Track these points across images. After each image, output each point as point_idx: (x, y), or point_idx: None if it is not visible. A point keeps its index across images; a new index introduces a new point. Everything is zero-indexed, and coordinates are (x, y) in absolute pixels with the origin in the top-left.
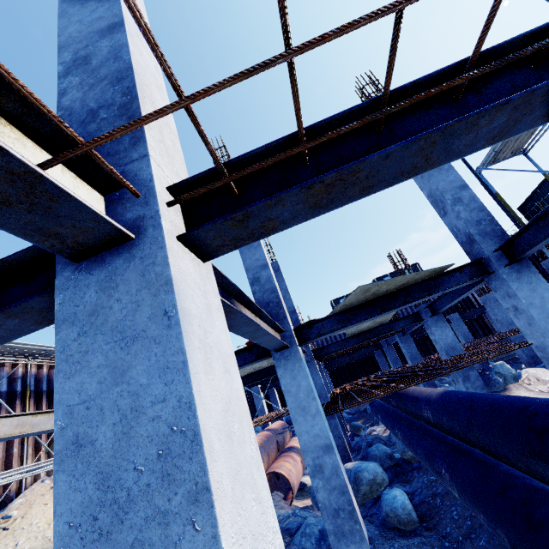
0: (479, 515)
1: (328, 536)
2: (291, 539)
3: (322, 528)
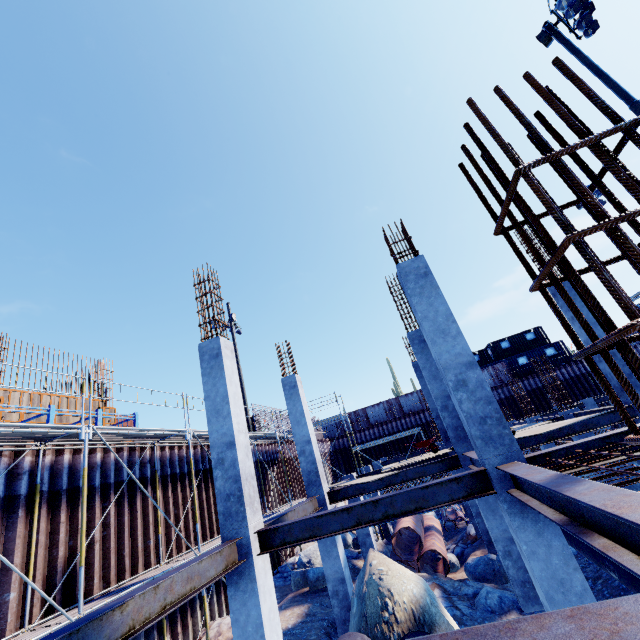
0: (633, 589)
1: (518, 598)
2: (472, 601)
3: (499, 595)
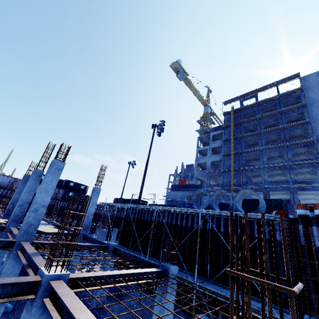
0: None
1: None
2: None
3: None
